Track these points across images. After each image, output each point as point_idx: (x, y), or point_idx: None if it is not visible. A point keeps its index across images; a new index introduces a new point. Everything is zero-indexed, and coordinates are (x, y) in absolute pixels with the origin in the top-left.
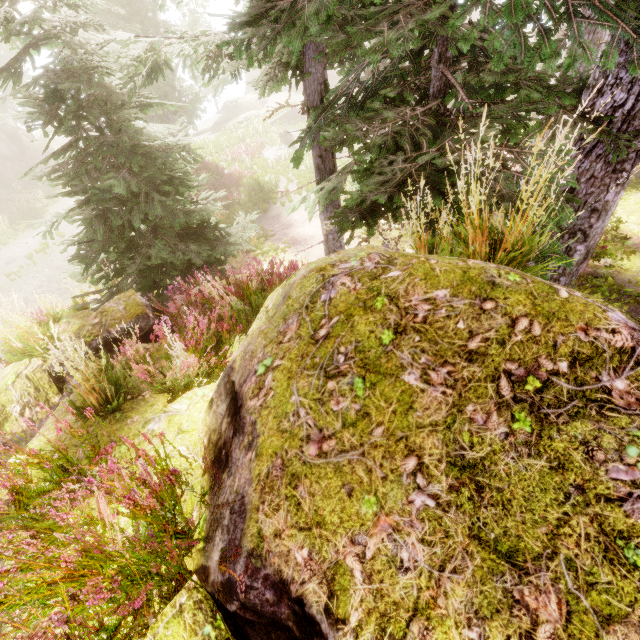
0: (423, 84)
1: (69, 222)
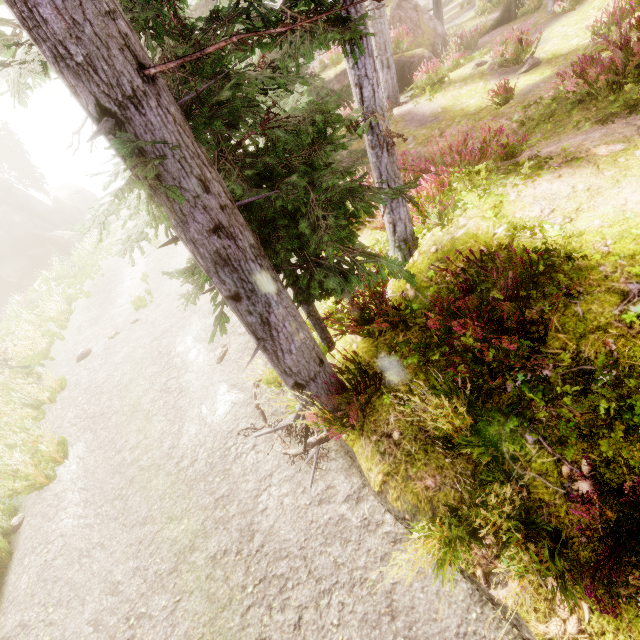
0: None
1: None
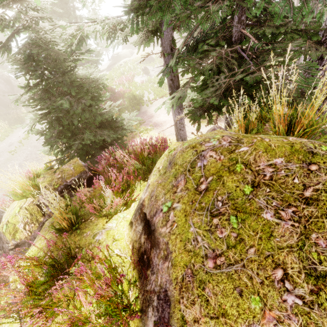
0: (228, 36)
1: (40, 124)
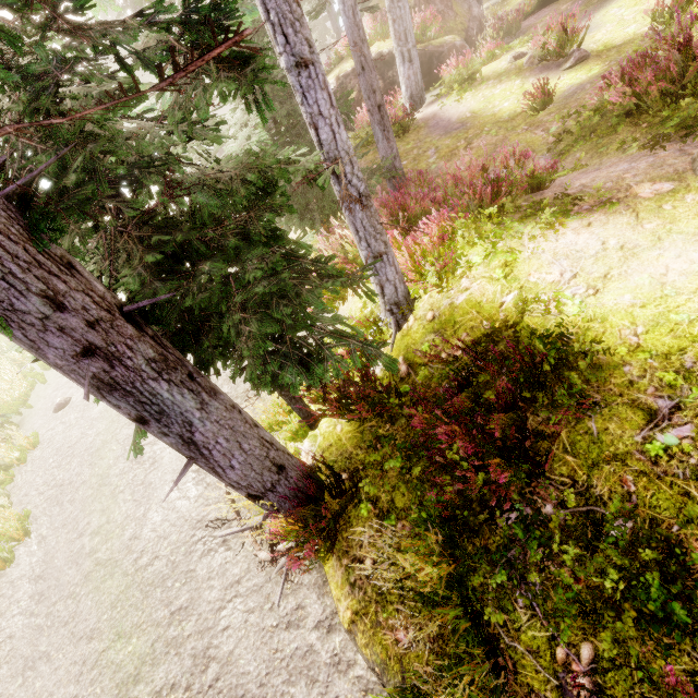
0: None
1: None
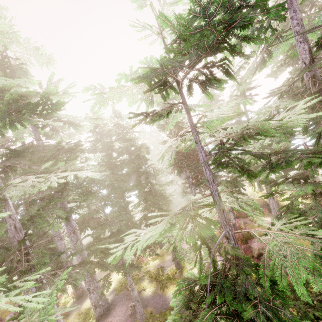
0: None
1: None
